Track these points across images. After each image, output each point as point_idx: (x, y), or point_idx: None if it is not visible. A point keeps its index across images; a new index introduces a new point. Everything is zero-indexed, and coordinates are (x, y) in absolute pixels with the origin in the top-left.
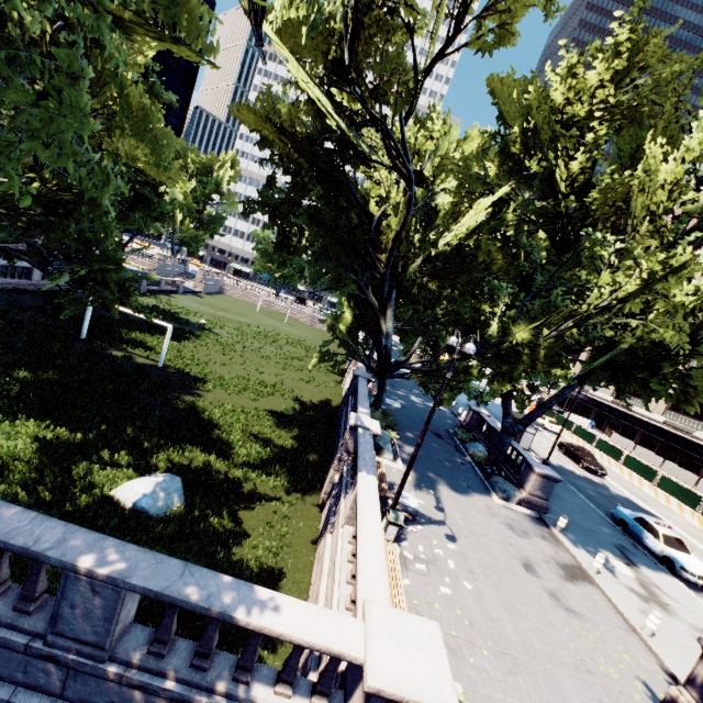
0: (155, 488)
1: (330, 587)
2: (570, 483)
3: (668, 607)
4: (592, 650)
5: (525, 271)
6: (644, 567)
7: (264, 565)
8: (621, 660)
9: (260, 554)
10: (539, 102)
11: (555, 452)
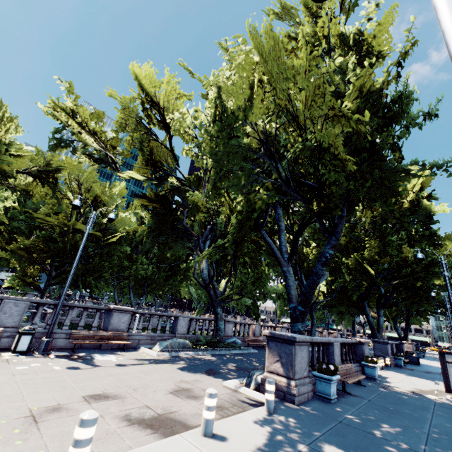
0: None
1: None
2: None
3: None
4: None
5: None
6: None
7: None
8: None
9: None
10: None
11: None
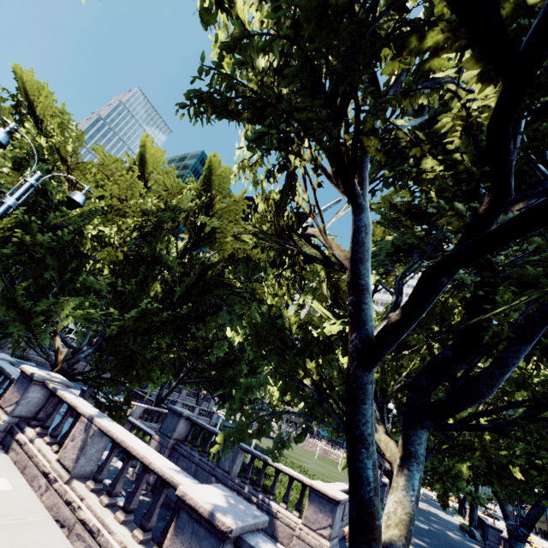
0: None
1: None
2: None
3: None
4: None
5: None
6: None
7: None
8: None
9: None
10: None
11: None
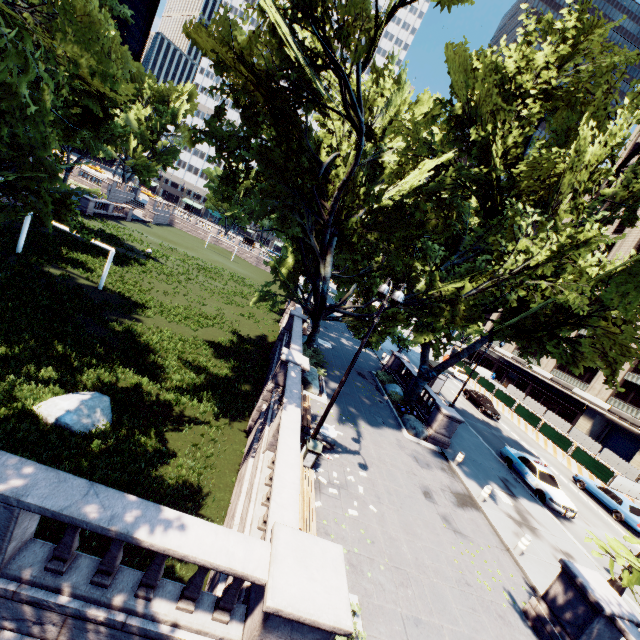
0: (81, 405)
1: (246, 507)
2: (470, 425)
3: (536, 531)
4: (472, 566)
5: (456, 233)
6: (521, 497)
7: (186, 483)
8: (494, 575)
9: (184, 473)
10: (489, 70)
11: (460, 397)
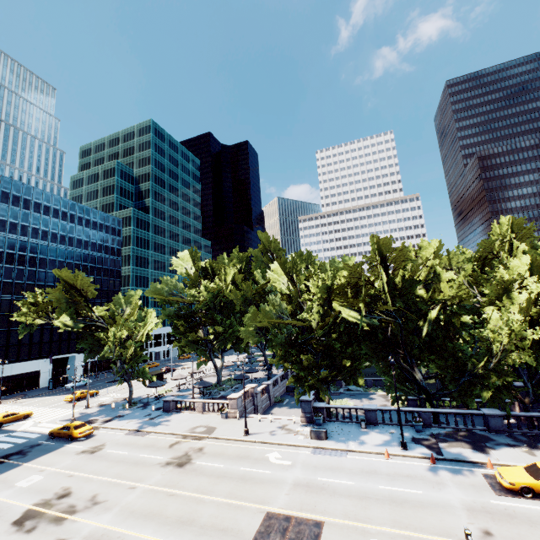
0: None
1: None
2: None
3: None
4: None
5: None
6: None
7: None
8: None
9: None
10: None
11: None
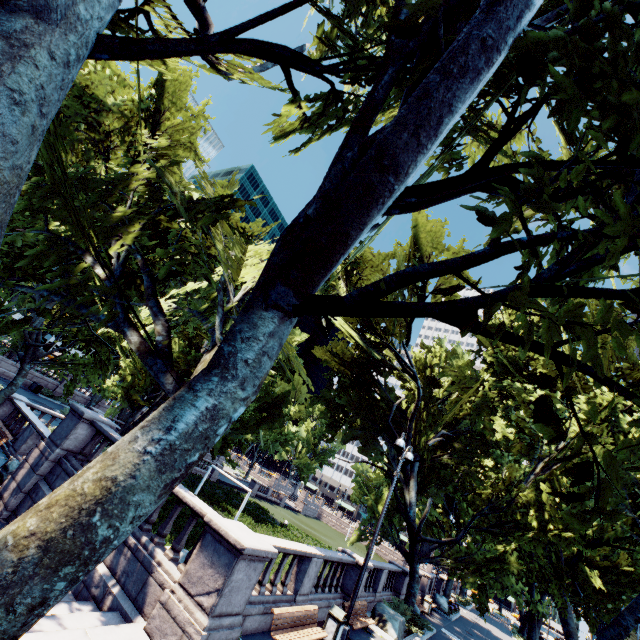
0: None
1: None
2: None
3: None
4: None
5: (526, 442)
6: None
7: None
8: None
9: None
10: None
11: None
